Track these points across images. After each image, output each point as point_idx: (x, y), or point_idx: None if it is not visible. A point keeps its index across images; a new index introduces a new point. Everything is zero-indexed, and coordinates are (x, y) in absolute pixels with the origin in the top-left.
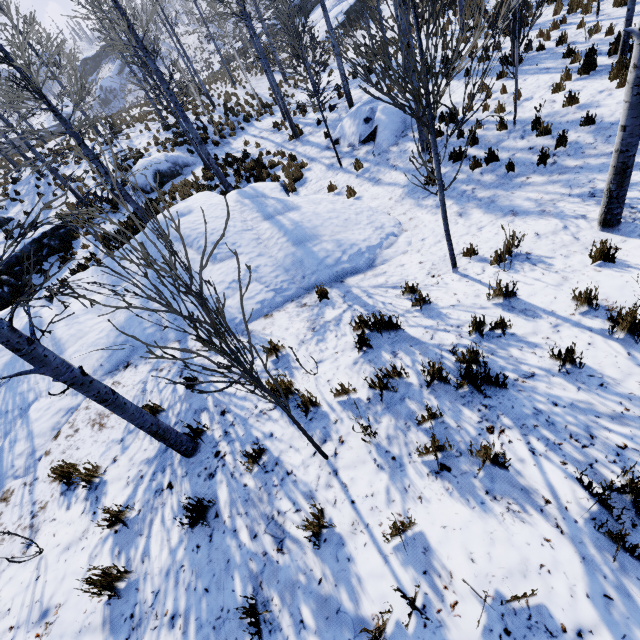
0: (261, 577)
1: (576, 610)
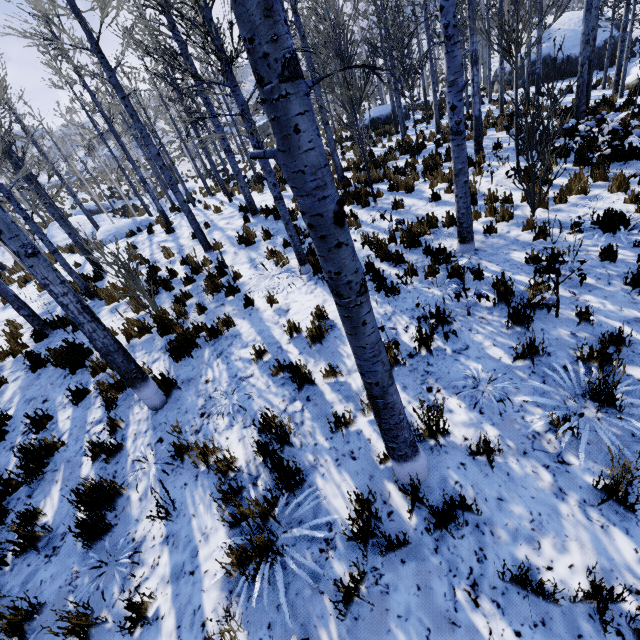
0: None
1: None
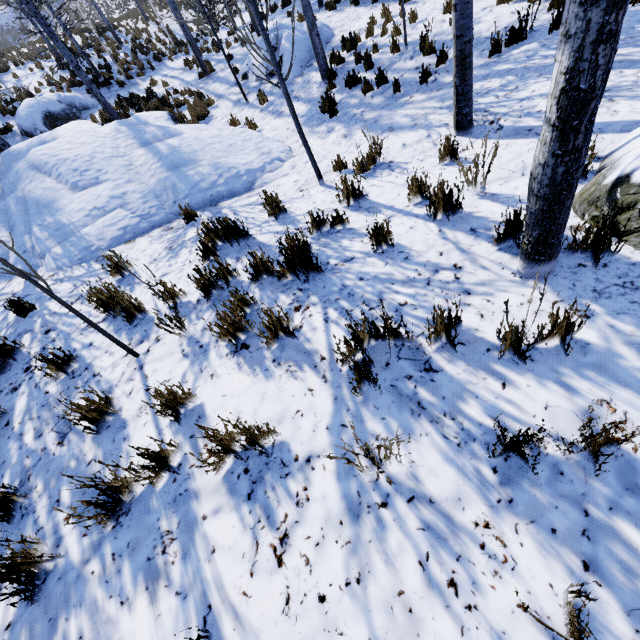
0: (32, 470)
1: (313, 441)
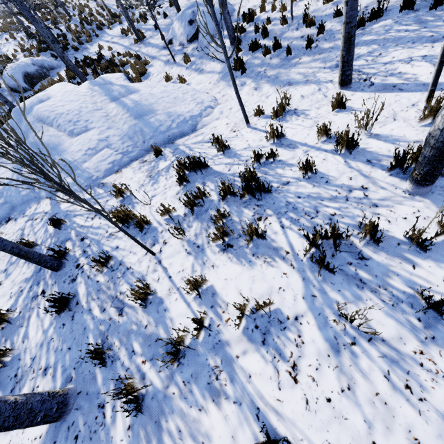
0: (107, 333)
1: (296, 307)
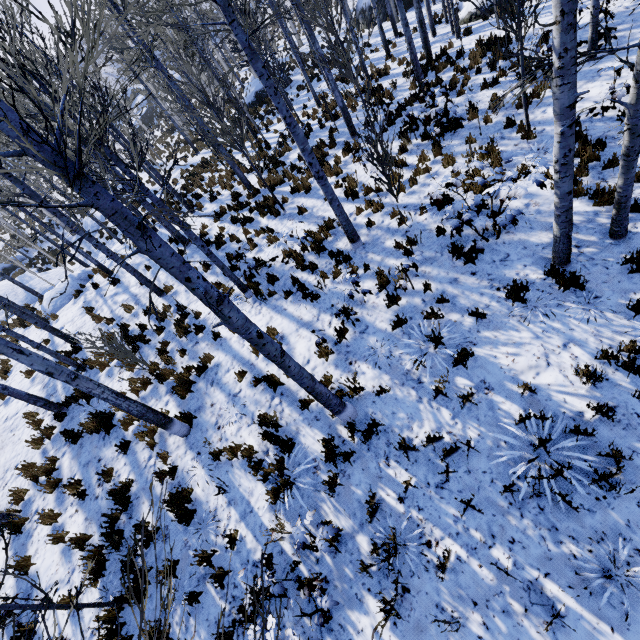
0: None
1: None
